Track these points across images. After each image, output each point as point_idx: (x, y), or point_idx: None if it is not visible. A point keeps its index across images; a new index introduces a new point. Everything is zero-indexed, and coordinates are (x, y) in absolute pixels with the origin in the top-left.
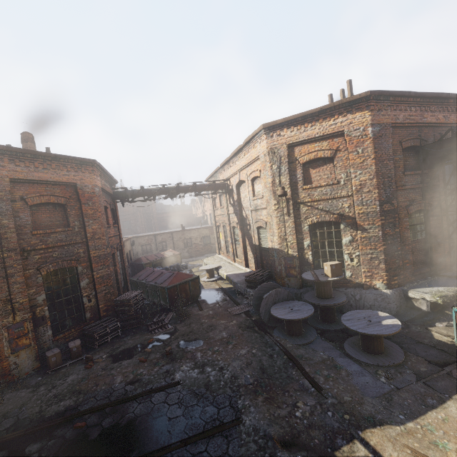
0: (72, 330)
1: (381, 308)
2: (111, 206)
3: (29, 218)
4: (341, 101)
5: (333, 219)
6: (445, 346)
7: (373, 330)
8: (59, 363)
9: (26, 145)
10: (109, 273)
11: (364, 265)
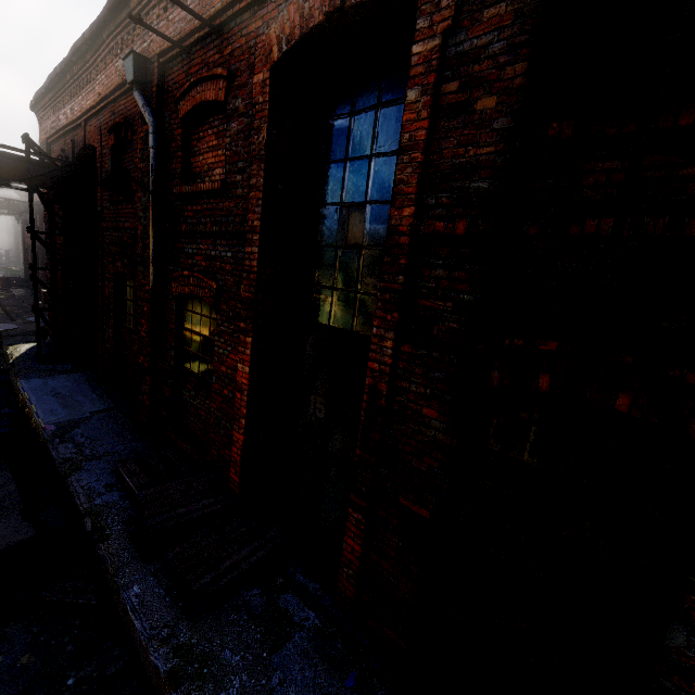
0: None
1: None
2: None
3: None
4: None
5: None
6: None
7: None
8: None
9: None
10: None
11: None
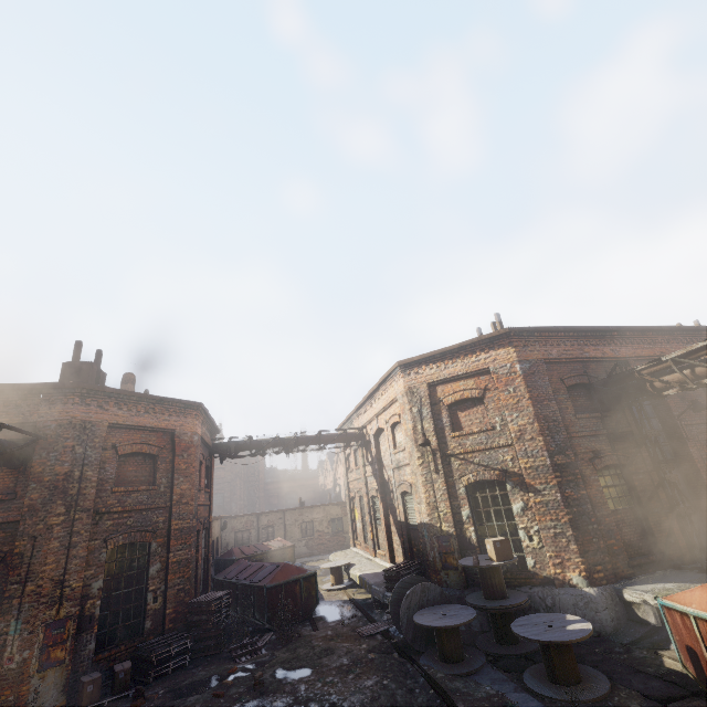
0: (122, 647)
1: (587, 620)
2: (207, 462)
3: (114, 471)
4: (480, 337)
5: (495, 477)
6: (677, 676)
7: (551, 636)
8: (95, 697)
9: (125, 386)
10: (189, 558)
11: (548, 547)
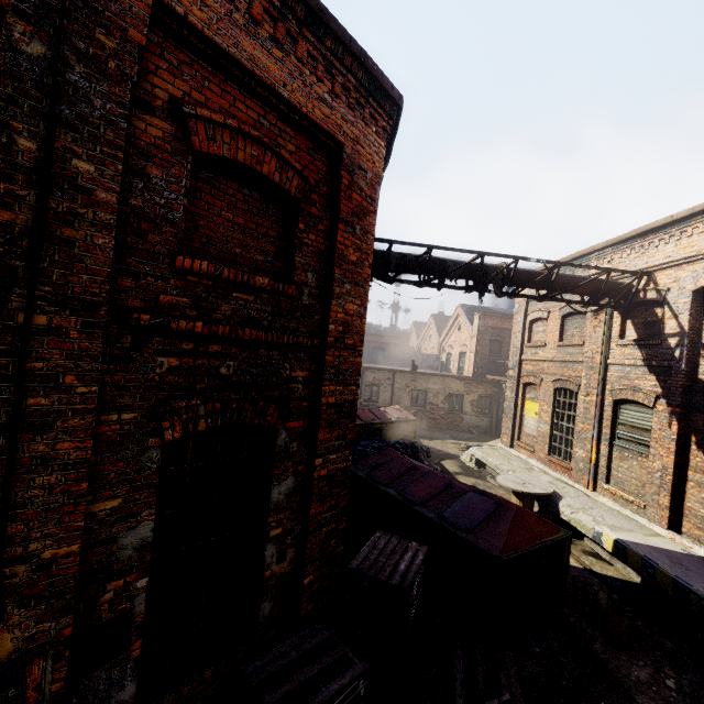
0: (206, 672)
1: None
2: None
3: (179, 201)
4: None
5: None
6: None
7: None
8: None
9: None
10: (348, 467)
11: None
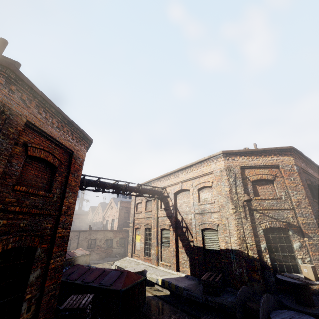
0: None
1: None
2: None
3: (19, 169)
4: (276, 147)
5: (283, 226)
6: None
7: None
8: None
9: None
10: (63, 264)
11: (318, 271)
